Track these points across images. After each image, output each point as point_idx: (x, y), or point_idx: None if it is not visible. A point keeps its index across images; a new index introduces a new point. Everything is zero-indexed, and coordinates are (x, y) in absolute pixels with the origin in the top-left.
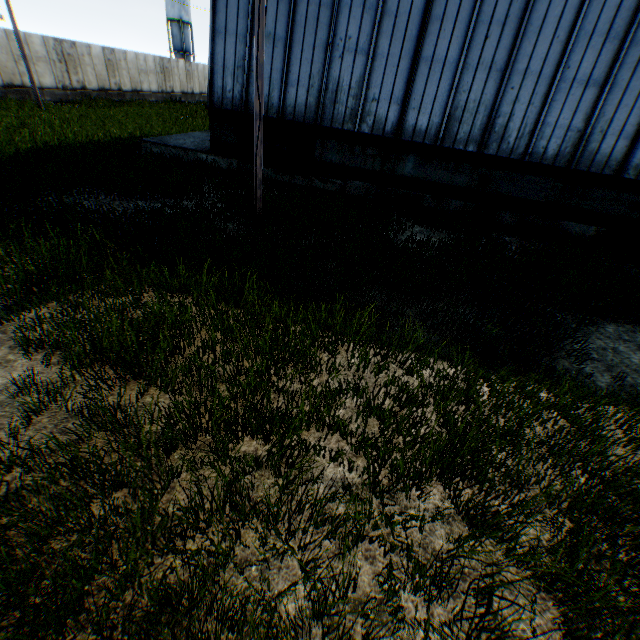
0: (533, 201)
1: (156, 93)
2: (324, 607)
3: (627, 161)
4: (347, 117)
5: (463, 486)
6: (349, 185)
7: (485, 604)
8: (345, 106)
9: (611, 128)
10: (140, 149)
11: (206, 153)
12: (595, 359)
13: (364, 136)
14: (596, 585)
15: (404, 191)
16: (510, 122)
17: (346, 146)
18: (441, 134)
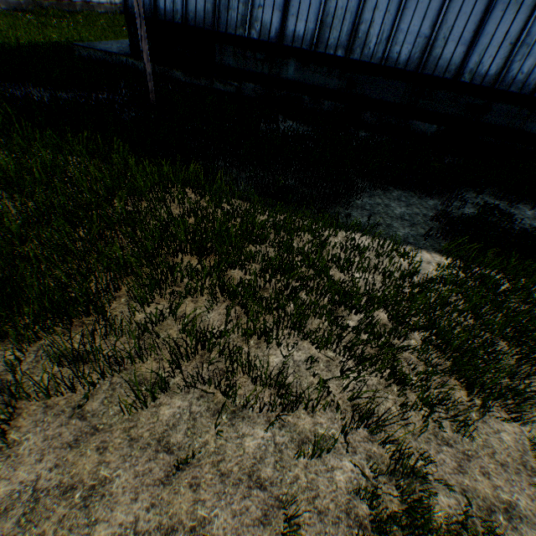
0: (390, 103)
1: (105, 4)
2: (86, 288)
3: (463, 66)
4: (239, 23)
5: (207, 255)
6: (243, 87)
7: (193, 303)
8: (237, 13)
9: (452, 35)
10: (73, 53)
11: (127, 57)
12: (367, 209)
13: (252, 41)
14: (260, 298)
15: (287, 93)
16: (371, 29)
17: (240, 51)
18: (315, 40)
